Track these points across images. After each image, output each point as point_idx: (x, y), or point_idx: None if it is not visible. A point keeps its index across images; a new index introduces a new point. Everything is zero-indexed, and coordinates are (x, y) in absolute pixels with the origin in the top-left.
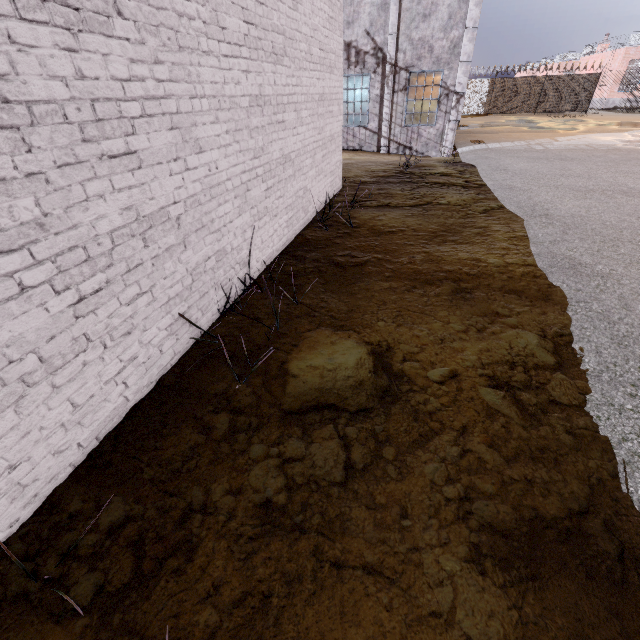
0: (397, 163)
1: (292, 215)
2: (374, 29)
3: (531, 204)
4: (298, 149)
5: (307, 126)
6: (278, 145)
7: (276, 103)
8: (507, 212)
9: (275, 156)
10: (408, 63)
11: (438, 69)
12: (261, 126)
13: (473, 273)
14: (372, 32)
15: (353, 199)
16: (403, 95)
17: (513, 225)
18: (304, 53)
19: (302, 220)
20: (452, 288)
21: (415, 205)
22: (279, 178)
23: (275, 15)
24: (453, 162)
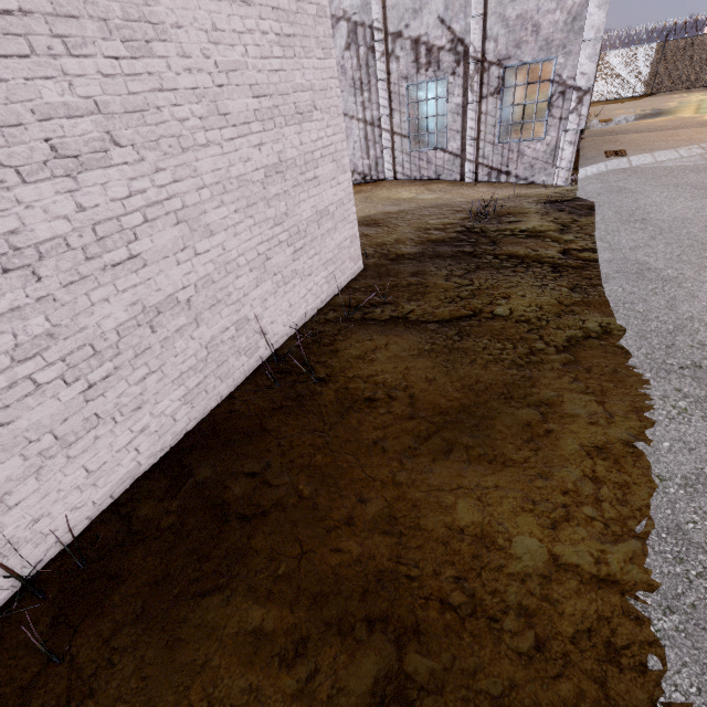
0: (472, 208)
1: (202, 378)
2: (450, 13)
3: (670, 325)
4: (204, 275)
5: (231, 229)
6: (121, 300)
7: (95, 237)
8: (612, 349)
9: (113, 322)
10: (501, 54)
11: (548, 57)
12: (35, 299)
13: (457, 600)
14: (448, 18)
15: (348, 310)
16: (495, 100)
17: (612, 398)
18: (196, 119)
19: (240, 368)
20: (380, 670)
21: (449, 319)
22: (138, 348)
23: (50, 86)
24: (561, 201)
